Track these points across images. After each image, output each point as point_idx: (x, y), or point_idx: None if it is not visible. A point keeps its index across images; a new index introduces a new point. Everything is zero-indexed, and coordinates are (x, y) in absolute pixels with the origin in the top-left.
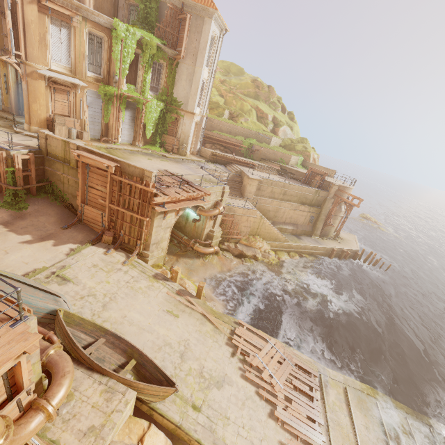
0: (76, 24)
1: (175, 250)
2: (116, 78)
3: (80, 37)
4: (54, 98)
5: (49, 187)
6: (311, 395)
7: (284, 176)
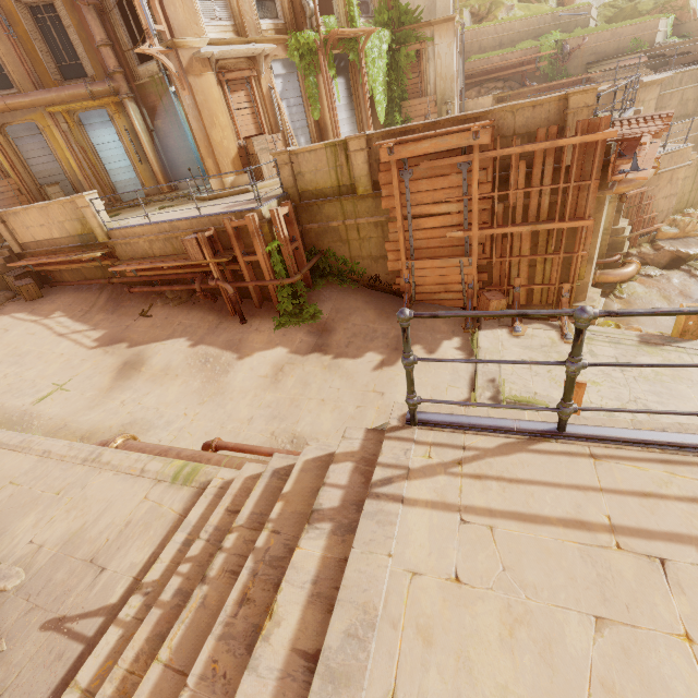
0: None
1: None
2: (310, 4)
3: None
4: (232, 106)
5: (323, 263)
6: None
7: (664, 71)
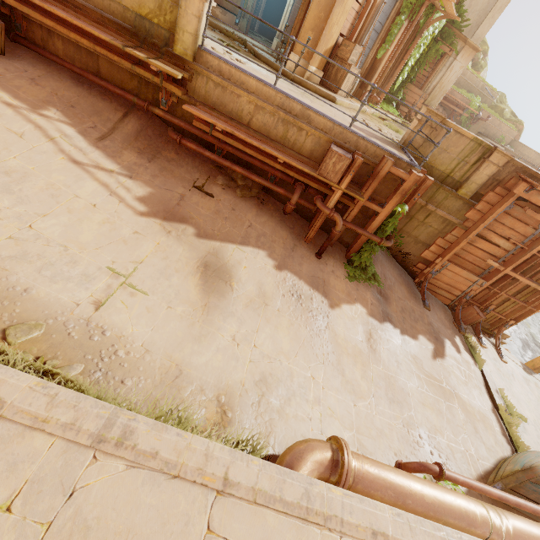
0: None
1: None
2: None
3: None
4: None
5: None
6: None
7: None
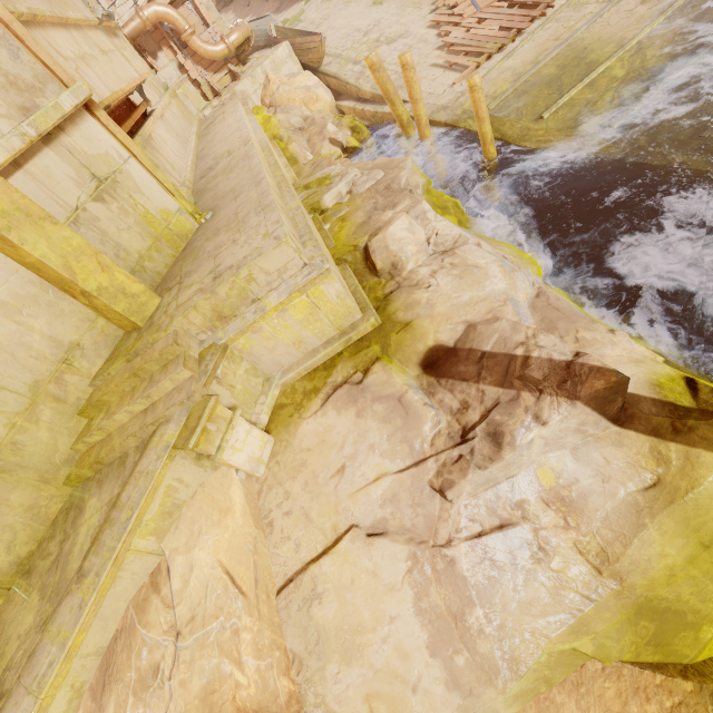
0: None
1: None
2: None
3: None
4: None
5: None
6: (538, 2)
7: None
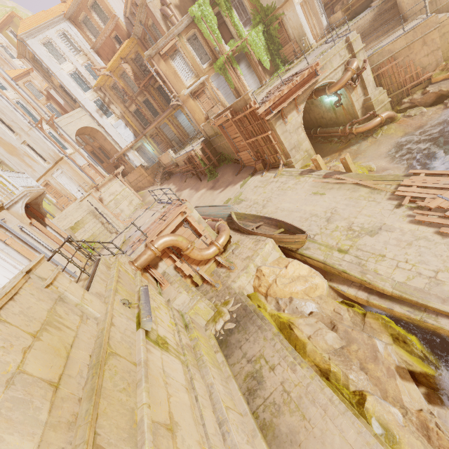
0: (179, 44)
1: (337, 147)
2: (216, 49)
3: (186, 50)
4: (201, 103)
5: (222, 157)
6: None
7: None
